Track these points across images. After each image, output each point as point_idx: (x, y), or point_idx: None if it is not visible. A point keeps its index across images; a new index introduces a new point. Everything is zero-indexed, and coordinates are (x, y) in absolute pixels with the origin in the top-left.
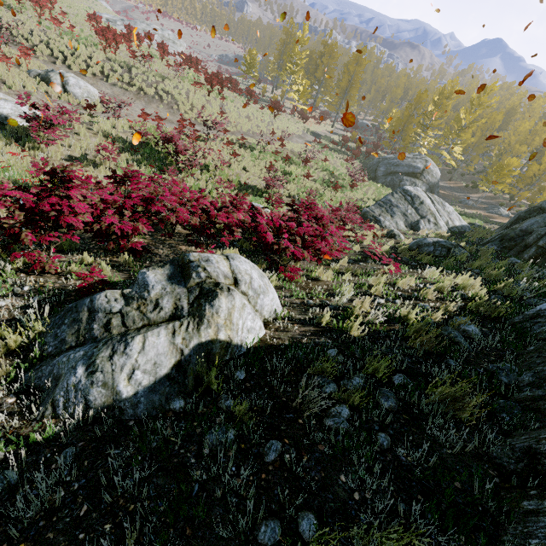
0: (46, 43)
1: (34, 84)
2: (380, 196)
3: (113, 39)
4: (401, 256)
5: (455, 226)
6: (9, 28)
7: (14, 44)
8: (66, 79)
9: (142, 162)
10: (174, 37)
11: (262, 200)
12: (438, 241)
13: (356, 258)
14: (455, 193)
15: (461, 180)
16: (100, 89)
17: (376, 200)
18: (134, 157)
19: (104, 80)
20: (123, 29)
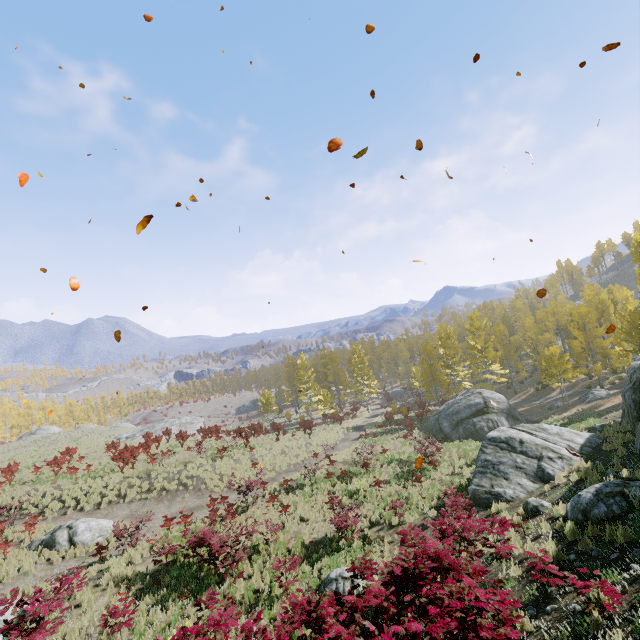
0: (59, 498)
1: (34, 558)
2: (469, 456)
3: (131, 455)
4: (582, 548)
5: (581, 445)
6: (19, 505)
7: (21, 518)
8: (75, 529)
9: (168, 597)
10: (191, 418)
11: (342, 556)
12: (598, 491)
13: (530, 596)
14: (534, 402)
15: (525, 387)
16: (115, 515)
17: (469, 462)
18: (157, 595)
19: (121, 502)
20: (142, 438)
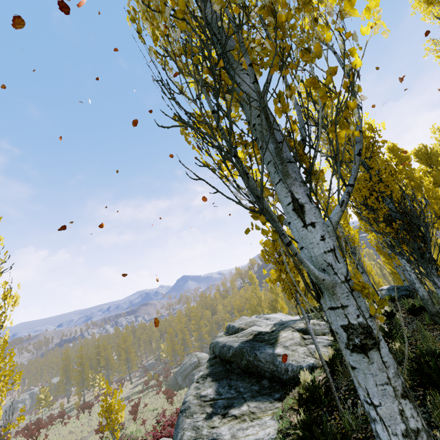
0: None
1: None
2: None
3: None
4: None
5: None
6: None
7: None
8: None
9: None
10: None
11: None
12: None
13: None
14: None
15: None
16: None
17: None
18: None
19: None
20: None
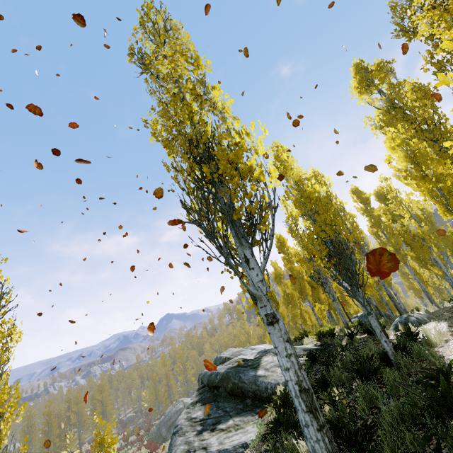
0: None
1: None
2: None
3: None
4: None
5: None
6: None
7: None
8: None
9: None
10: None
11: None
12: None
13: None
14: None
15: None
16: None
17: None
18: None
19: None
20: None
